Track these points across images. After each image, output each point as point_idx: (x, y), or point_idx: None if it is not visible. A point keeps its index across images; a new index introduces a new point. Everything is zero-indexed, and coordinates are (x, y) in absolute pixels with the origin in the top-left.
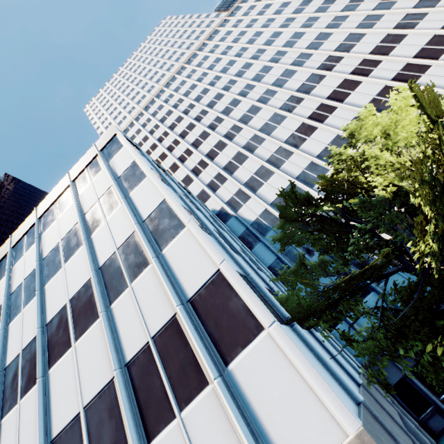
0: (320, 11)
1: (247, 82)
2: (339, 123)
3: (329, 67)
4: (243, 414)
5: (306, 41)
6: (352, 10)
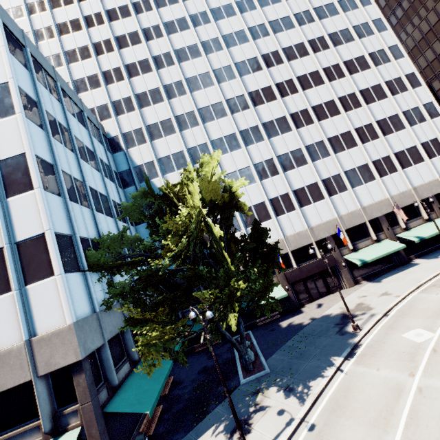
0: None
1: (206, 9)
2: (242, 124)
3: (270, 63)
4: (25, 308)
5: (275, 13)
6: (320, 16)
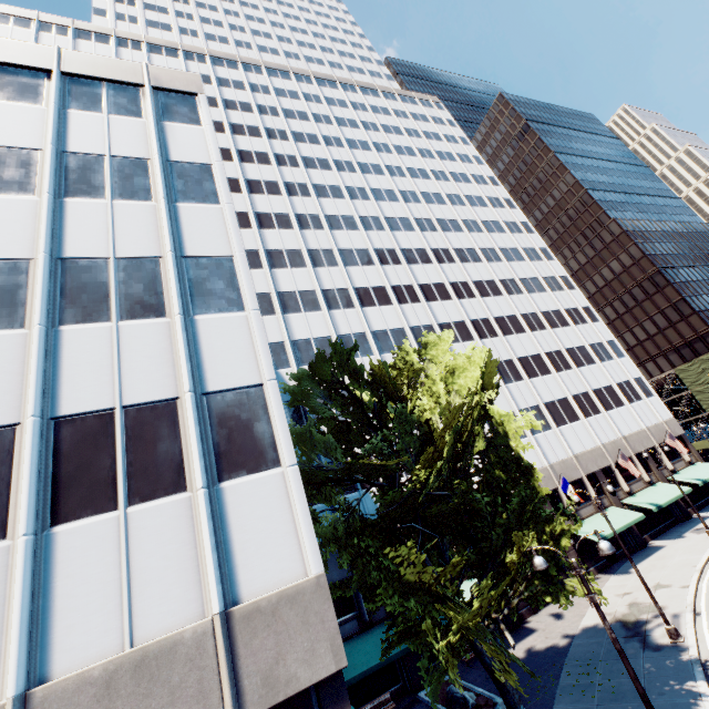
0: (470, 201)
1: (365, 186)
2: (412, 319)
3: (441, 259)
4: (215, 532)
5: (442, 212)
6: (488, 230)
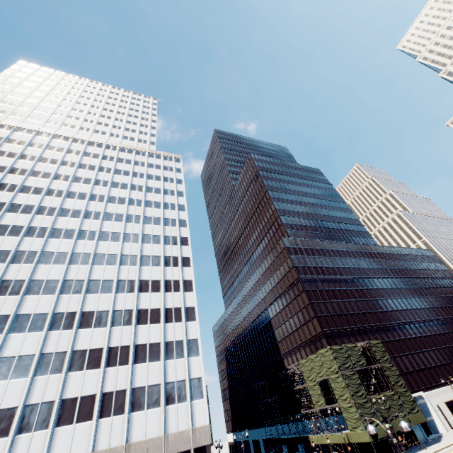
0: (147, 220)
1: (58, 206)
2: None
3: (75, 261)
4: None
5: (112, 227)
6: (145, 241)
